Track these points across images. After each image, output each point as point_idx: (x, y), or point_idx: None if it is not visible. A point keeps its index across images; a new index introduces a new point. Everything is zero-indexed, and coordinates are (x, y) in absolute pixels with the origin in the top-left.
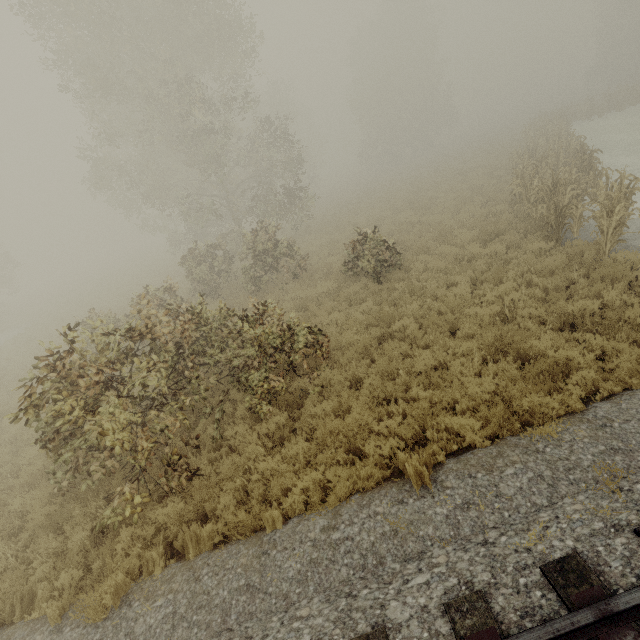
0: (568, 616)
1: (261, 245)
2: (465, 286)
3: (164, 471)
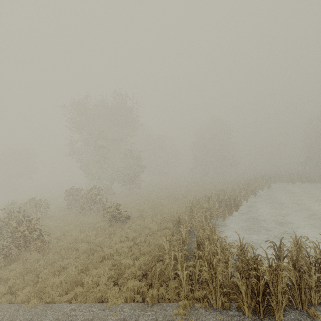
0: None
1: (90, 194)
2: (124, 238)
3: None
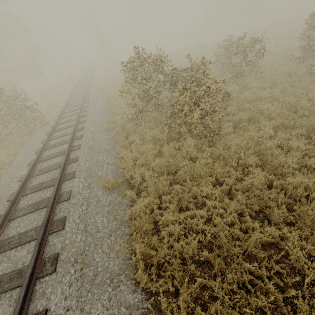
0: (47, 215)
1: None
2: None
3: (140, 116)
